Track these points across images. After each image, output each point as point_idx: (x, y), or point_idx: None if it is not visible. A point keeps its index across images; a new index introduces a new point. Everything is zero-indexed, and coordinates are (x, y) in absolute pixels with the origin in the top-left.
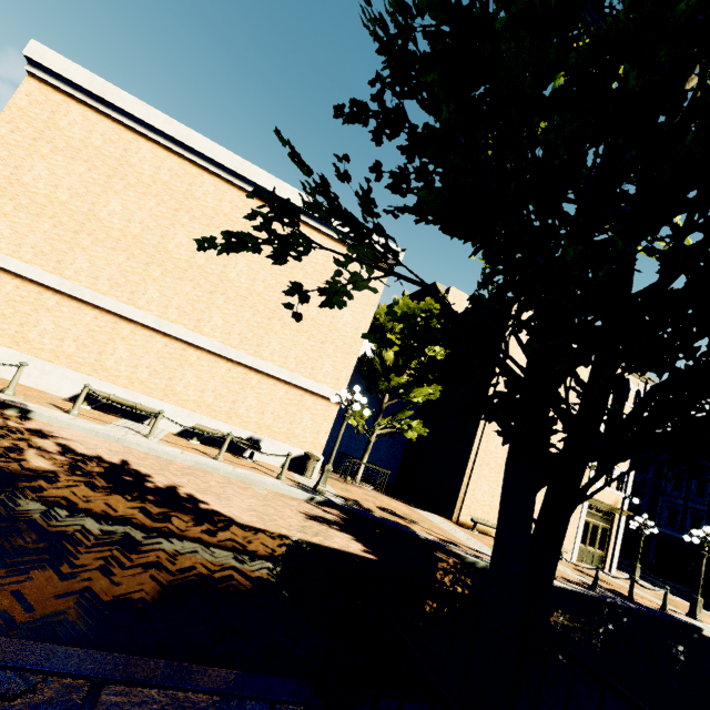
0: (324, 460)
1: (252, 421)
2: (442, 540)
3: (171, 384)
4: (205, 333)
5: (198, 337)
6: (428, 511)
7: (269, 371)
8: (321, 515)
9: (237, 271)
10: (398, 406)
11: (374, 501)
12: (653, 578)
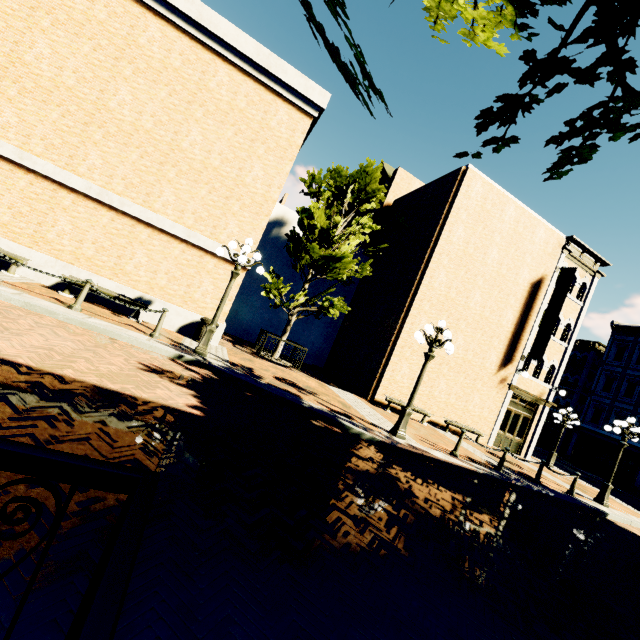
0: (253, 340)
1: (142, 280)
2: (333, 411)
3: (41, 230)
4: (80, 173)
5: (70, 177)
6: (346, 391)
7: (160, 224)
8: (174, 370)
9: (119, 99)
10: (333, 292)
11: (277, 373)
12: (569, 466)
